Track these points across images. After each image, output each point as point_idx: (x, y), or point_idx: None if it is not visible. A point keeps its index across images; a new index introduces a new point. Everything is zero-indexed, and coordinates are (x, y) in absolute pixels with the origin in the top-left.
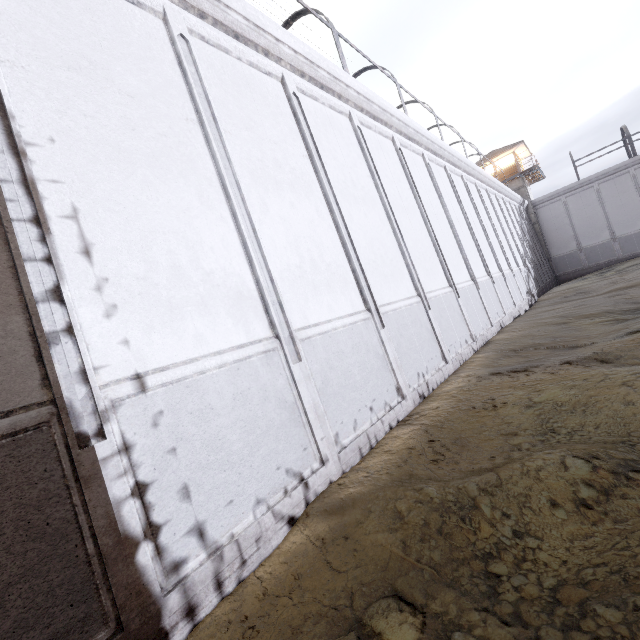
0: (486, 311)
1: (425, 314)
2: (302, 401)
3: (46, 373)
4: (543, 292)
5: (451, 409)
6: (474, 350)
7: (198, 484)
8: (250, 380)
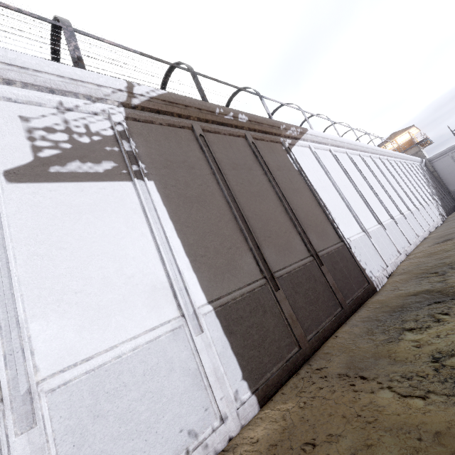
0: (420, 224)
1: (396, 225)
2: (376, 249)
3: (338, 236)
4: (449, 213)
5: (422, 254)
6: (420, 241)
7: (366, 263)
8: (364, 242)
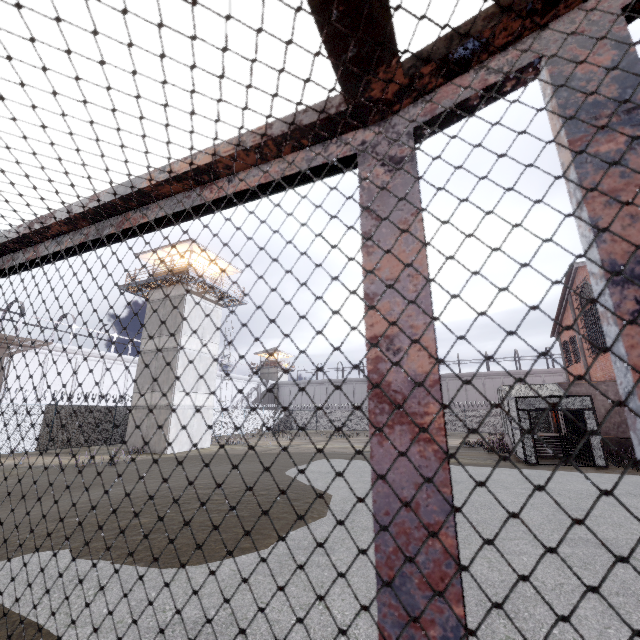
0: None
1: None
2: None
3: None
4: None
5: None
6: None
7: None
8: None
